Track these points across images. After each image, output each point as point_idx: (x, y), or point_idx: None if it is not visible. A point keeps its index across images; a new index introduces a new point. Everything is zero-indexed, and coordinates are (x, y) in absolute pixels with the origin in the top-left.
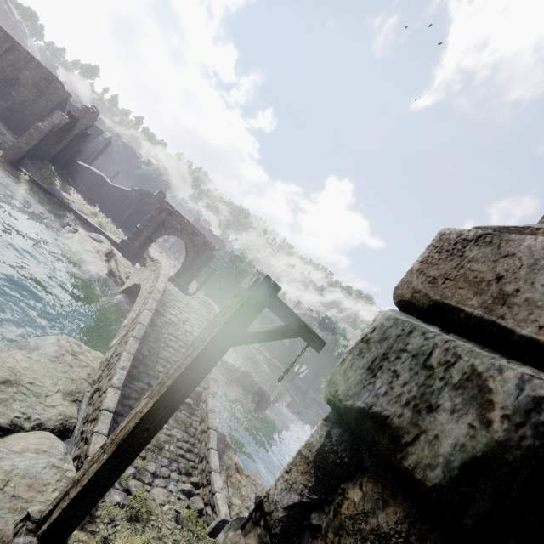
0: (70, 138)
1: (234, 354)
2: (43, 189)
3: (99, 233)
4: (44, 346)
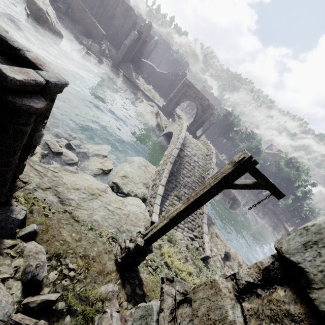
0: (138, 46)
1: None
2: (128, 79)
3: (152, 101)
4: (134, 161)
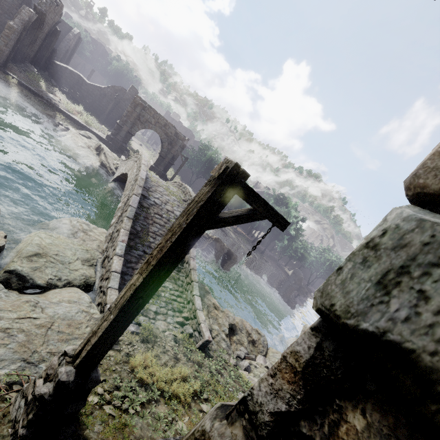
0: (42, 36)
1: None
2: (32, 91)
3: (87, 130)
4: (61, 226)
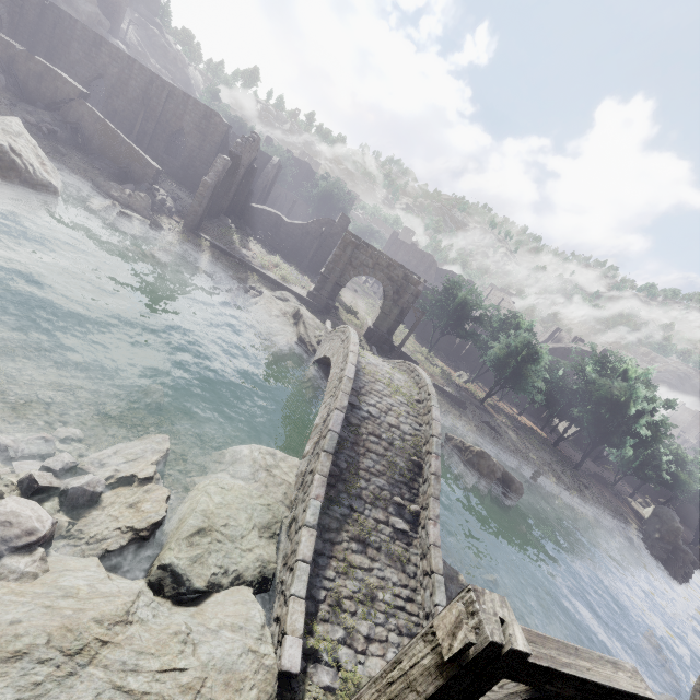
0: (238, 181)
1: (462, 419)
2: (224, 251)
3: (284, 289)
4: (239, 459)
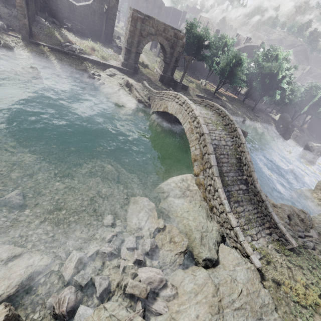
0: None
1: None
2: (60, 51)
3: (108, 66)
4: (173, 189)
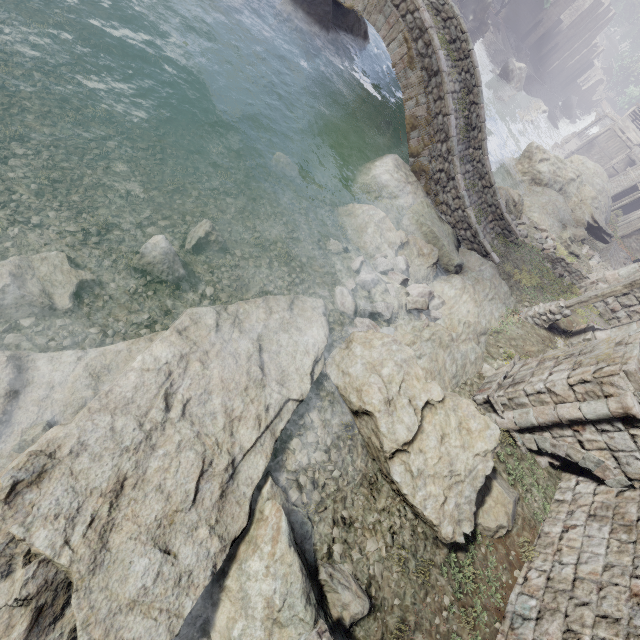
0: None
1: None
2: None
3: None
4: (387, 185)
